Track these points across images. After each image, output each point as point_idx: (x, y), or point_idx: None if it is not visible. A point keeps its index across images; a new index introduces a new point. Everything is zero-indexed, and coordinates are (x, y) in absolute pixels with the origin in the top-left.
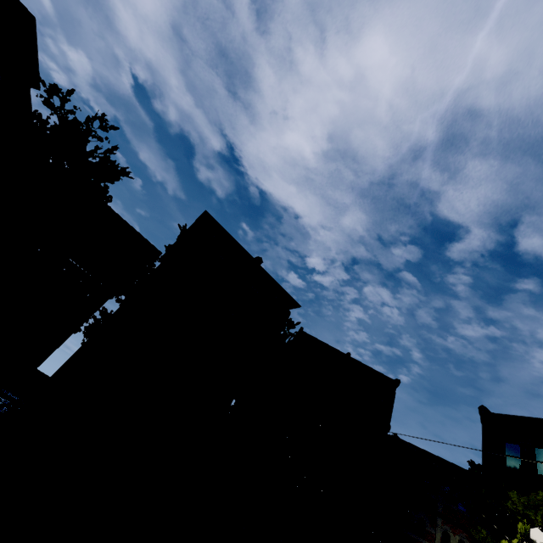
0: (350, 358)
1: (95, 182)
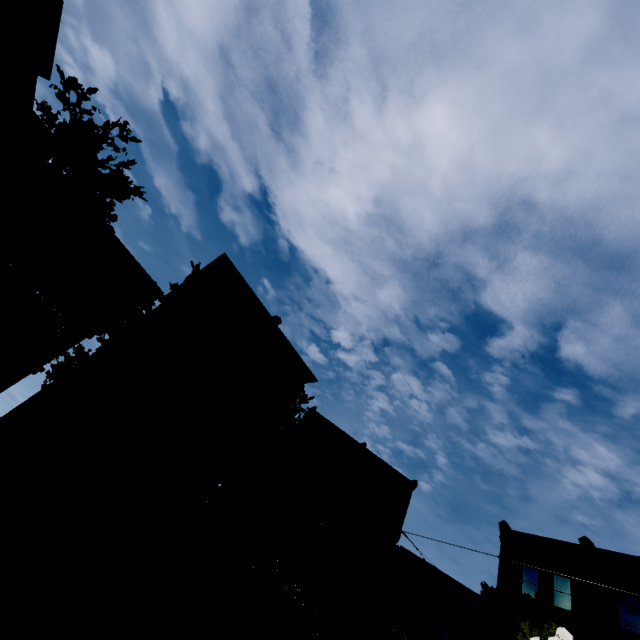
0: (366, 449)
1: (100, 196)
